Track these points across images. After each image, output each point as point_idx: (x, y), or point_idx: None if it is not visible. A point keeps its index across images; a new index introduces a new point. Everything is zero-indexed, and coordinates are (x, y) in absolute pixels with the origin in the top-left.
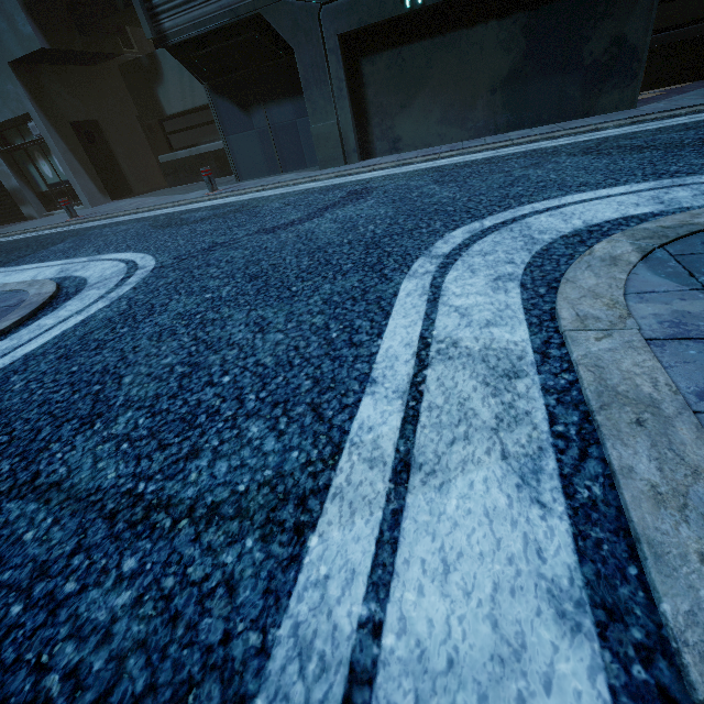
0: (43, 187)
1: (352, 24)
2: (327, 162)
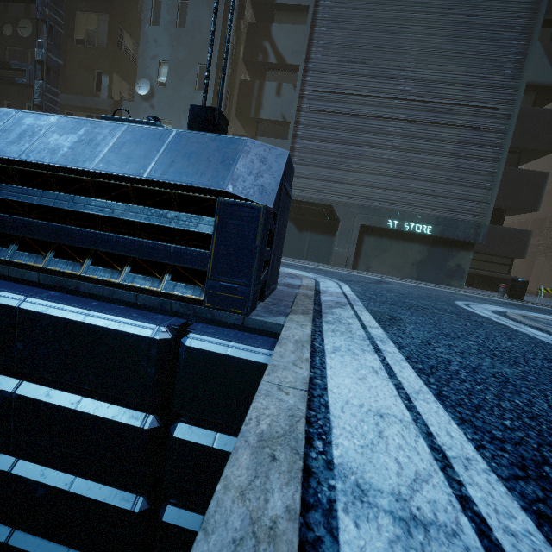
0: None
1: (367, 223)
2: (337, 264)
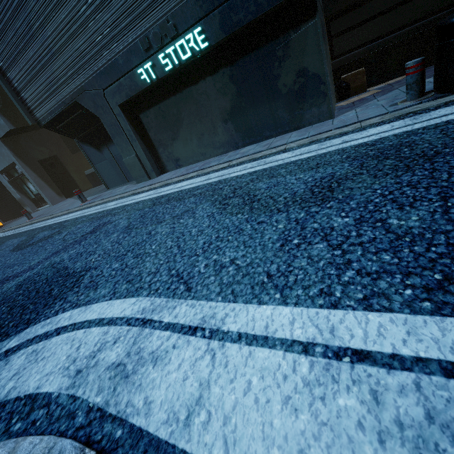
0: (32, 196)
1: (123, 98)
2: (139, 179)
